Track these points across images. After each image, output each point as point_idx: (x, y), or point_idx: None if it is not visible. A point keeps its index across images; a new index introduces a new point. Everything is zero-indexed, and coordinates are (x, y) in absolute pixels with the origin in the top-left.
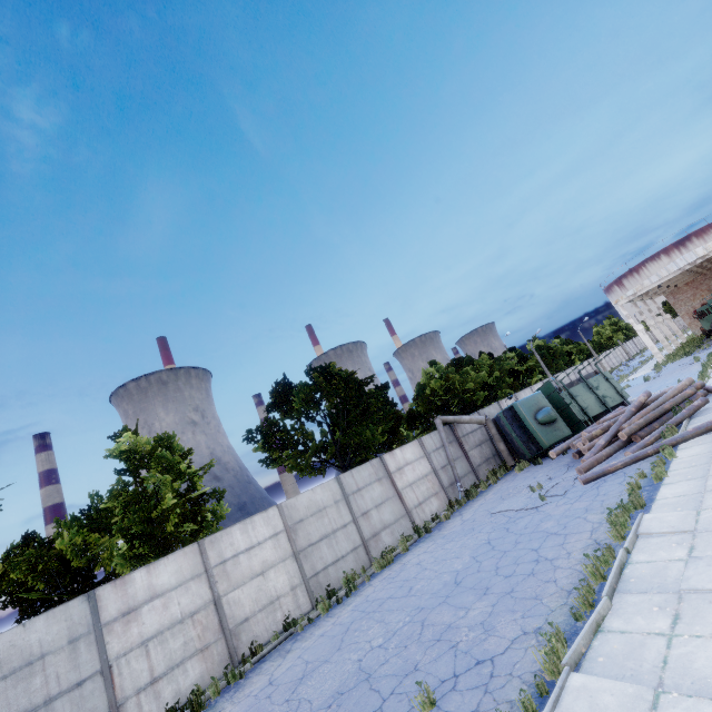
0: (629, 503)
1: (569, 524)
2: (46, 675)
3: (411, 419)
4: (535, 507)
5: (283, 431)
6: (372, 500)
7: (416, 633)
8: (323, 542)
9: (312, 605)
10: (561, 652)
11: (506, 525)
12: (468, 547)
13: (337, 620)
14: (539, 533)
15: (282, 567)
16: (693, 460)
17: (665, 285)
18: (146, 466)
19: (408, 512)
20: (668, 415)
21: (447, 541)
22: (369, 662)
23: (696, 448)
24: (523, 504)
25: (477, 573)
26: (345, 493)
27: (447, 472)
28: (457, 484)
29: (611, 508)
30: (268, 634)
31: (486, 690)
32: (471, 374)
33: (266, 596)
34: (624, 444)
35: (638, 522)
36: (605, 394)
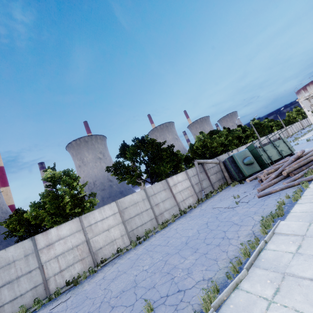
0: (275, 213)
1: (244, 220)
2: (16, 268)
3: (186, 160)
4: (232, 207)
5: (123, 167)
6: (160, 198)
7: (161, 267)
8: (136, 217)
9: (130, 243)
10: (213, 297)
11: (217, 215)
12: (198, 224)
13: (136, 252)
14: (229, 222)
15: (117, 227)
16: None
17: None
18: (59, 184)
19: (178, 204)
20: (311, 162)
21: (191, 219)
22: (139, 278)
23: None
24: (228, 205)
25: (196, 239)
26: (147, 196)
27: (198, 186)
28: (202, 191)
29: (263, 217)
30: (110, 254)
31: (176, 308)
32: (216, 138)
33: (109, 239)
34: (285, 177)
35: (276, 225)
36: (282, 149)
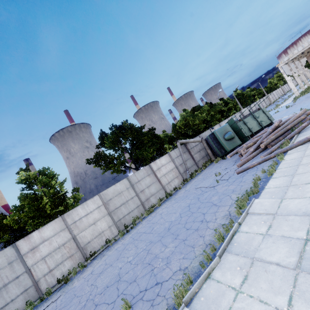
0: (250, 191)
1: (222, 199)
2: (1, 277)
3: (170, 141)
4: (213, 186)
5: (104, 157)
6: (145, 184)
7: (144, 257)
8: (122, 206)
9: (119, 232)
10: (186, 290)
11: (199, 196)
12: (181, 207)
13: (124, 241)
14: (209, 203)
15: (103, 220)
16: (291, 162)
17: (306, 51)
18: (35, 184)
19: (163, 187)
20: (288, 132)
21: (175, 202)
22: (123, 270)
23: (295, 154)
24: (210, 184)
25: (178, 224)
26: (131, 184)
27: (183, 166)
28: (187, 171)
29: (238, 197)
30: (100, 246)
31: (152, 304)
32: (199, 115)
33: (97, 232)
34: (263, 150)
35: (250, 205)
36: (262, 120)
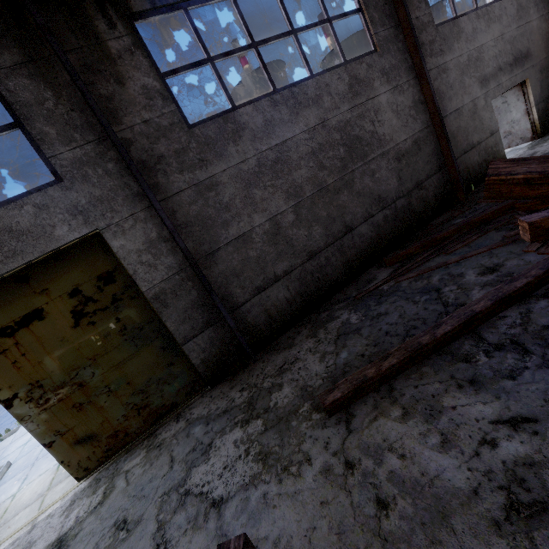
0: None
1: None
2: None
3: None
4: None
5: None
6: None
7: None
8: None
9: None
10: None
11: None
12: None
13: None
14: None
15: None
16: None
17: None
18: None
19: None
20: None
21: None
22: None
23: None
24: None
25: None
26: None
27: None
28: None
29: None
30: None
31: None
32: None
33: None
34: None
35: None
36: None
